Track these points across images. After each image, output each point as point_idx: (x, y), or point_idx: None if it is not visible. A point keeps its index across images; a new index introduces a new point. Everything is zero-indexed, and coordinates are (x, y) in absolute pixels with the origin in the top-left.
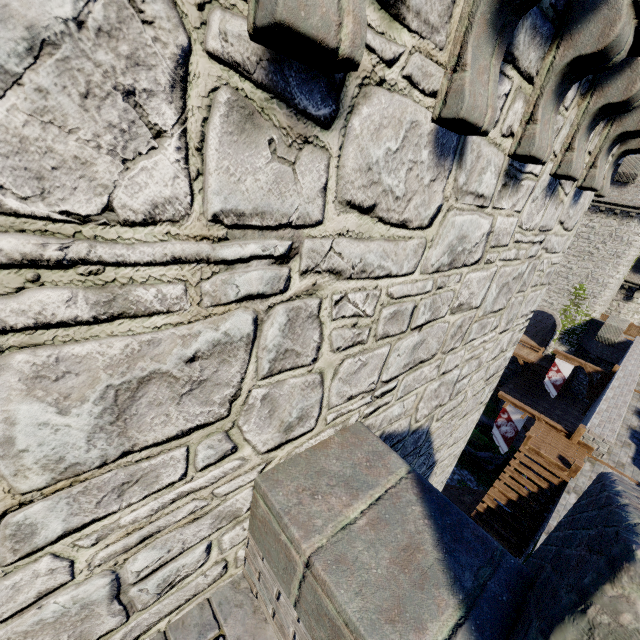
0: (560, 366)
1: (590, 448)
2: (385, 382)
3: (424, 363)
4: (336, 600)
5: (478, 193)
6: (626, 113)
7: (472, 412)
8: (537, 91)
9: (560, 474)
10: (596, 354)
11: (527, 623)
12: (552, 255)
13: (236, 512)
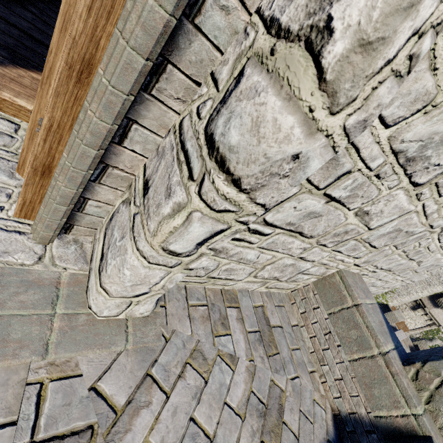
0: None
1: None
2: (380, 268)
3: (388, 271)
4: (367, 319)
5: None
6: None
7: None
8: None
9: None
10: None
11: (426, 357)
12: None
13: (324, 274)
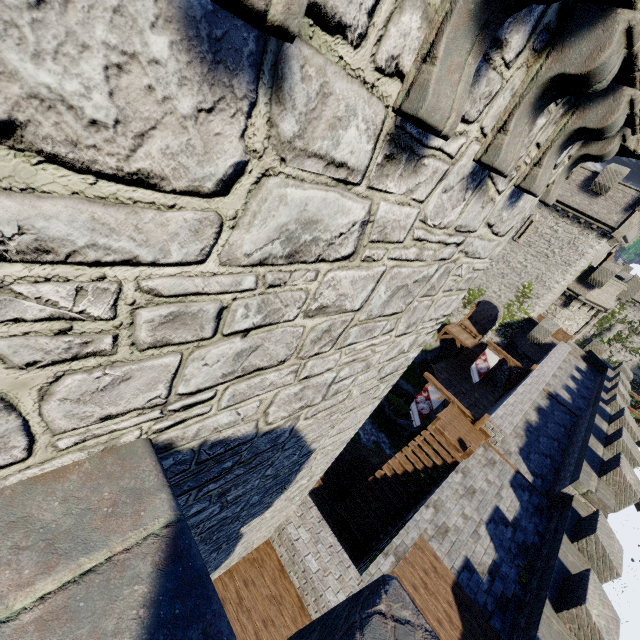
0: (488, 356)
1: (488, 435)
2: (187, 394)
3: (266, 370)
4: None
5: (334, 159)
6: (592, 102)
7: (363, 406)
8: (447, 4)
9: (455, 455)
10: (523, 350)
11: None
12: (475, 260)
13: None
